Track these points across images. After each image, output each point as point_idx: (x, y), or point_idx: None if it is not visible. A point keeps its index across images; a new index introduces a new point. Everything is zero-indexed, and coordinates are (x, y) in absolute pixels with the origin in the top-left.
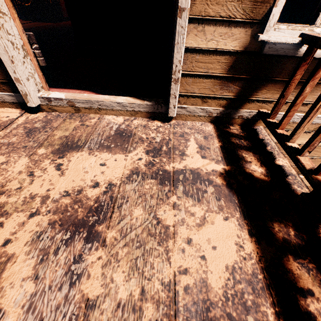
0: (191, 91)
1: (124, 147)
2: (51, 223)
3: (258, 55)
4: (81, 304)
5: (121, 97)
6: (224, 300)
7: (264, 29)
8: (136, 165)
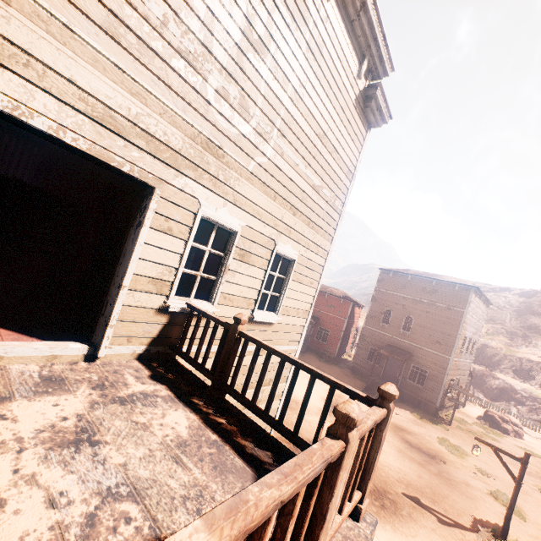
0: (120, 333)
1: (65, 388)
2: (49, 449)
3: (166, 311)
4: (118, 467)
5: (36, 342)
6: (191, 437)
7: (168, 298)
8: (92, 399)
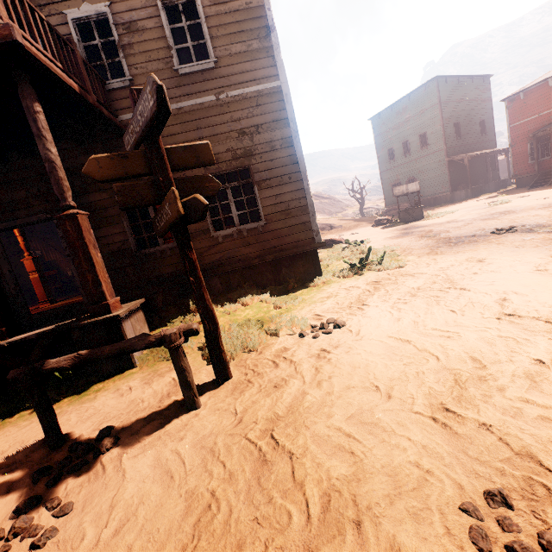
0: None
1: None
2: None
3: None
4: None
5: None
6: None
7: None
8: None
